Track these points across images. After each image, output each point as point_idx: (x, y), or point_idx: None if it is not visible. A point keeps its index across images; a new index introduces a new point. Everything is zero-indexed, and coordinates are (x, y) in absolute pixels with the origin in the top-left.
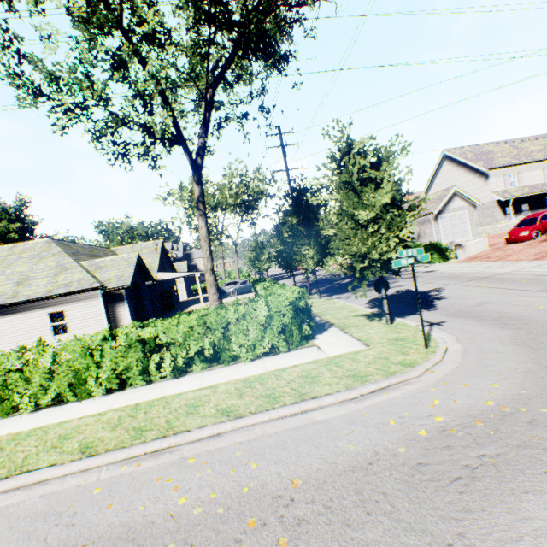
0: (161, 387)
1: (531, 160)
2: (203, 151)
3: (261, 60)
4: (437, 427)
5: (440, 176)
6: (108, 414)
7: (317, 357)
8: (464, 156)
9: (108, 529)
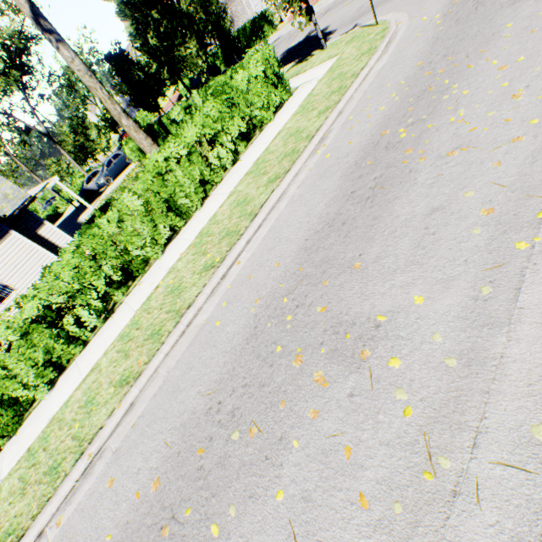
0: (238, 169)
1: None
2: None
3: None
4: (441, 18)
5: None
6: (238, 189)
7: (318, 80)
8: None
9: (370, 135)
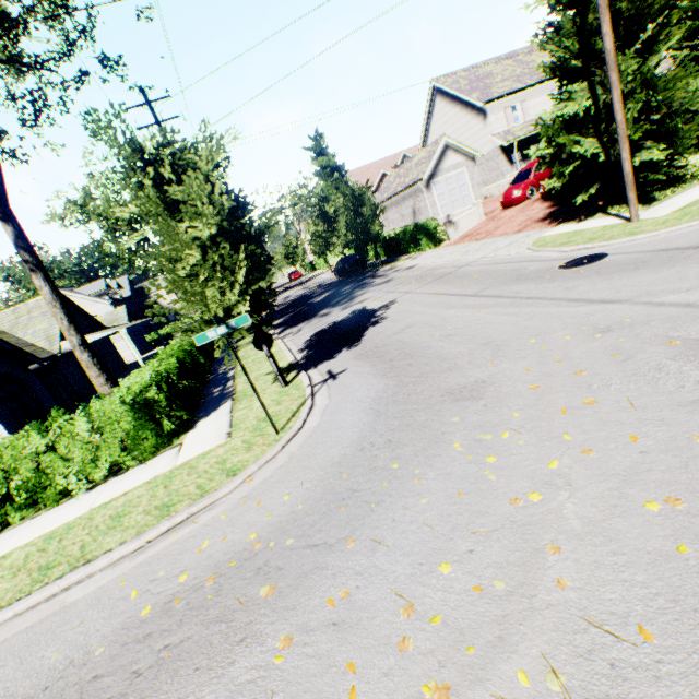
0: None
1: (536, 80)
2: None
3: None
4: (169, 596)
5: (435, 120)
6: None
7: (162, 471)
8: (457, 87)
9: None
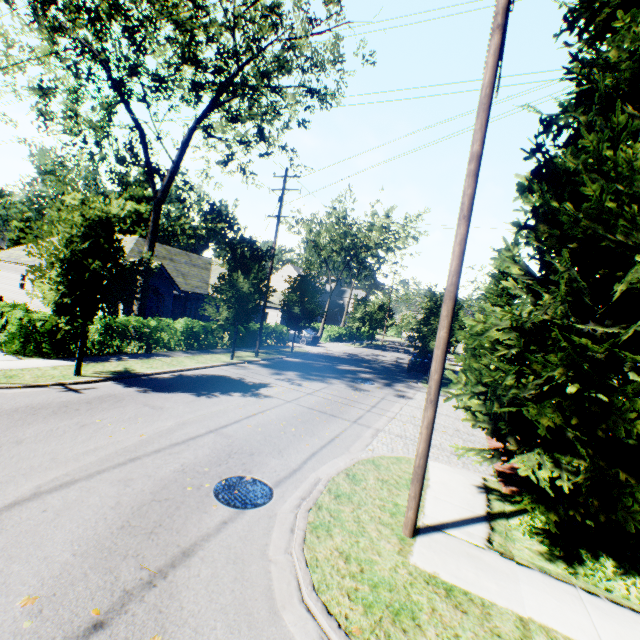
0: None
1: None
2: (167, 185)
3: (243, 100)
4: None
5: None
6: None
7: None
8: None
9: None
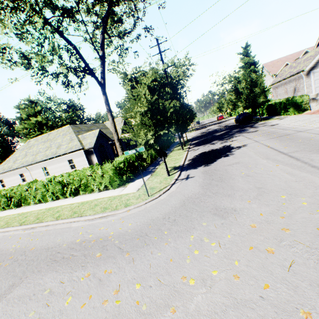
0: (65, 201)
1: None
2: (103, 75)
3: (127, 1)
4: (84, 239)
5: None
6: (43, 210)
7: (115, 194)
8: None
9: None
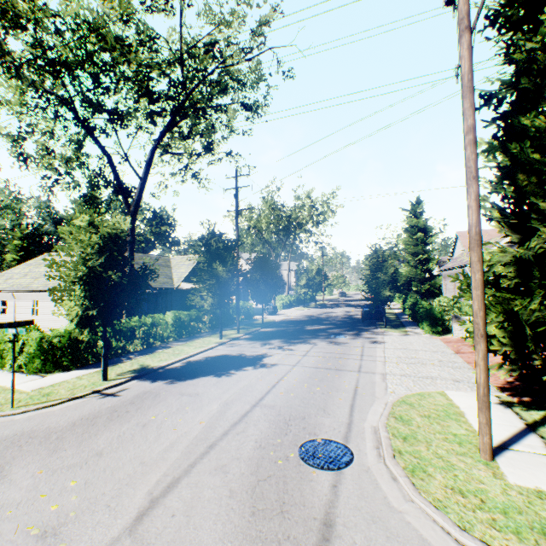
0: None
1: None
2: (138, 199)
3: (195, 120)
4: None
5: None
6: None
7: (9, 385)
8: None
9: None
